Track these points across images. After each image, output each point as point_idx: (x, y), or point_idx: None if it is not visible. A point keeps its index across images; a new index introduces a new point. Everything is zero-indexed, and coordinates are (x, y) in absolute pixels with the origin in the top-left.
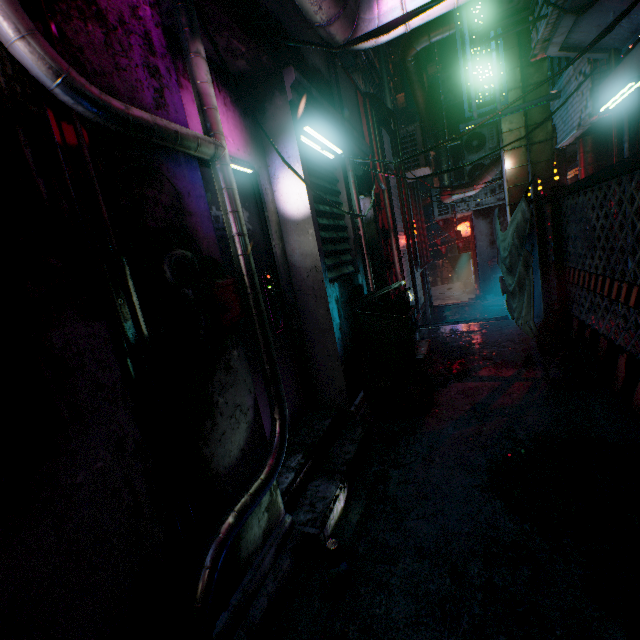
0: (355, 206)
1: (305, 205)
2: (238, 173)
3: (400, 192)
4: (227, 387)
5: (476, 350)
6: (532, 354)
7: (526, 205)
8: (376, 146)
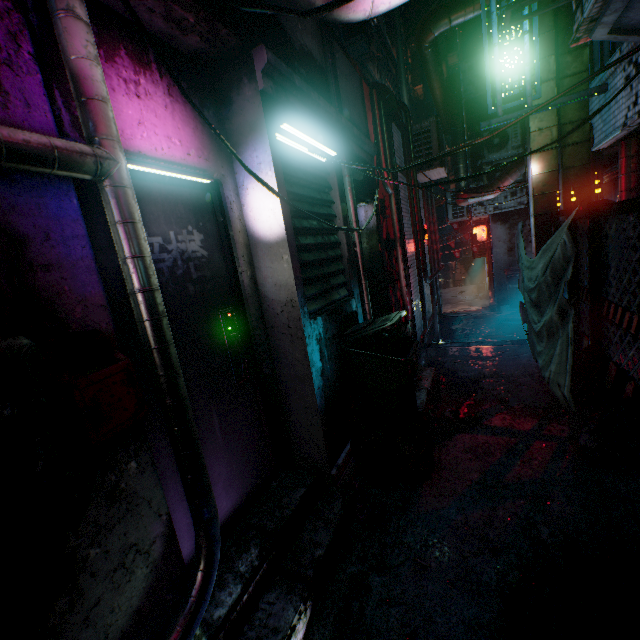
0: (351, 218)
1: (279, 224)
2: (189, 184)
3: (410, 195)
4: (110, 525)
5: (488, 386)
6: (556, 399)
7: (570, 240)
8: (383, 144)
